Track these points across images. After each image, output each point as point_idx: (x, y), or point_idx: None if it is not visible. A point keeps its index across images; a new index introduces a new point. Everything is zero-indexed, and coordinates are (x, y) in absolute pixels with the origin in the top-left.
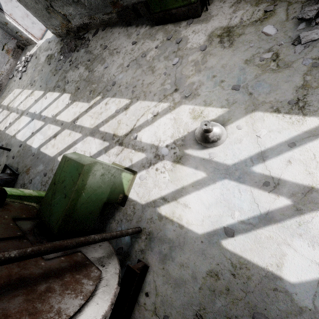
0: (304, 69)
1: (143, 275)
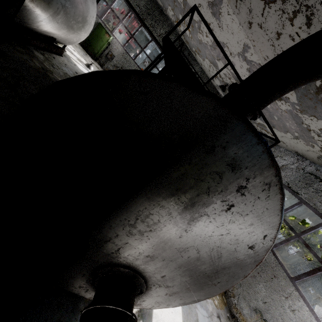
0: None
1: (61, 55)
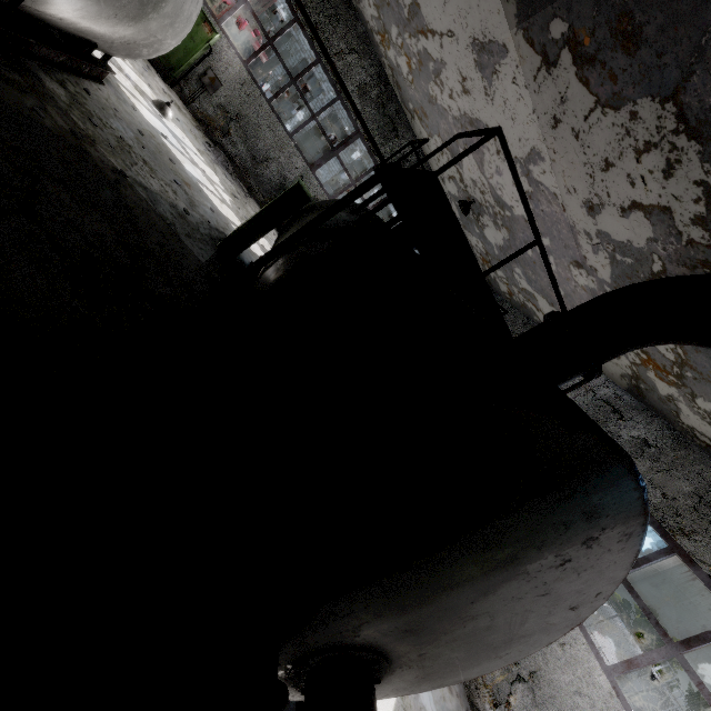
0: (205, 151)
1: (100, 82)
